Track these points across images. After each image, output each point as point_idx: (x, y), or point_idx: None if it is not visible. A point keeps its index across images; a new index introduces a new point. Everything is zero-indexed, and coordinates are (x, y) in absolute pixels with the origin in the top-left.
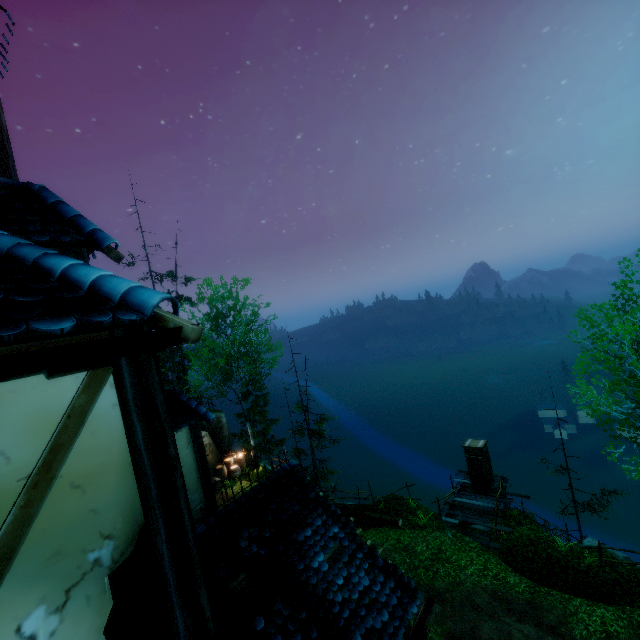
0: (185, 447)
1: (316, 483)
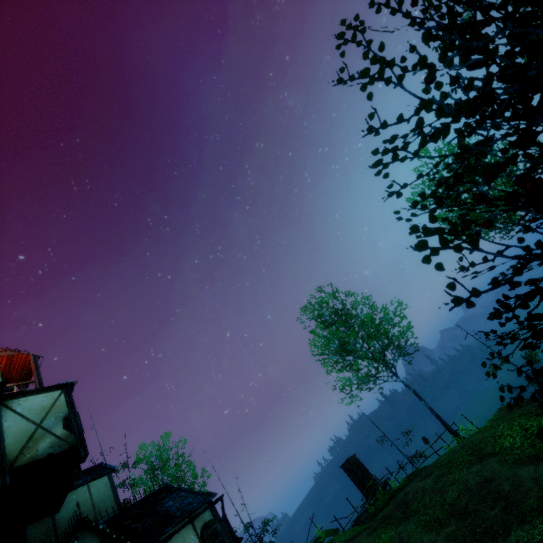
0: (105, 486)
1: None
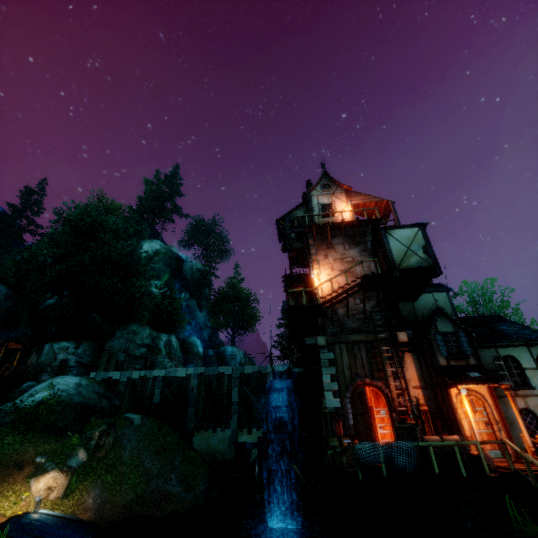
0: (444, 298)
1: None
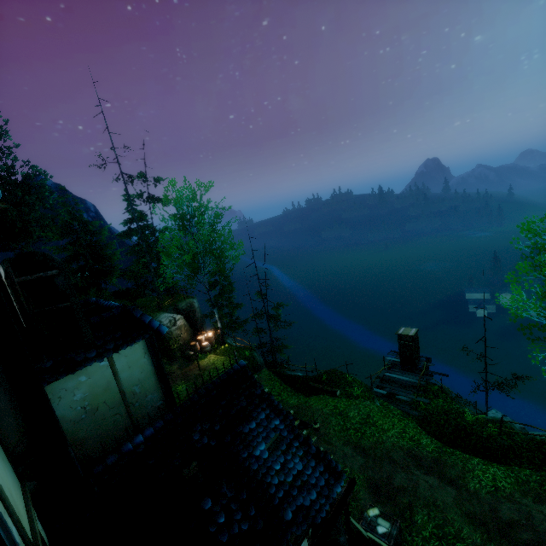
0: (142, 356)
1: (273, 355)
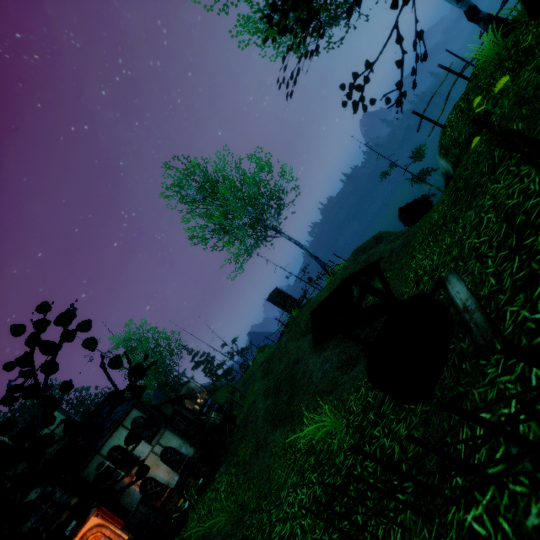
0: (58, 417)
1: None
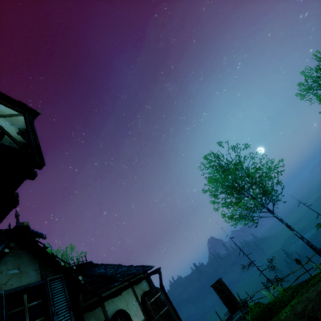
0: None
1: None
